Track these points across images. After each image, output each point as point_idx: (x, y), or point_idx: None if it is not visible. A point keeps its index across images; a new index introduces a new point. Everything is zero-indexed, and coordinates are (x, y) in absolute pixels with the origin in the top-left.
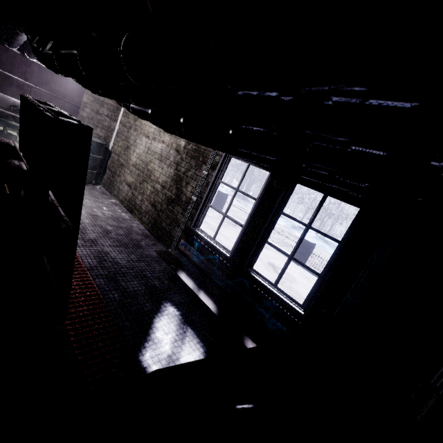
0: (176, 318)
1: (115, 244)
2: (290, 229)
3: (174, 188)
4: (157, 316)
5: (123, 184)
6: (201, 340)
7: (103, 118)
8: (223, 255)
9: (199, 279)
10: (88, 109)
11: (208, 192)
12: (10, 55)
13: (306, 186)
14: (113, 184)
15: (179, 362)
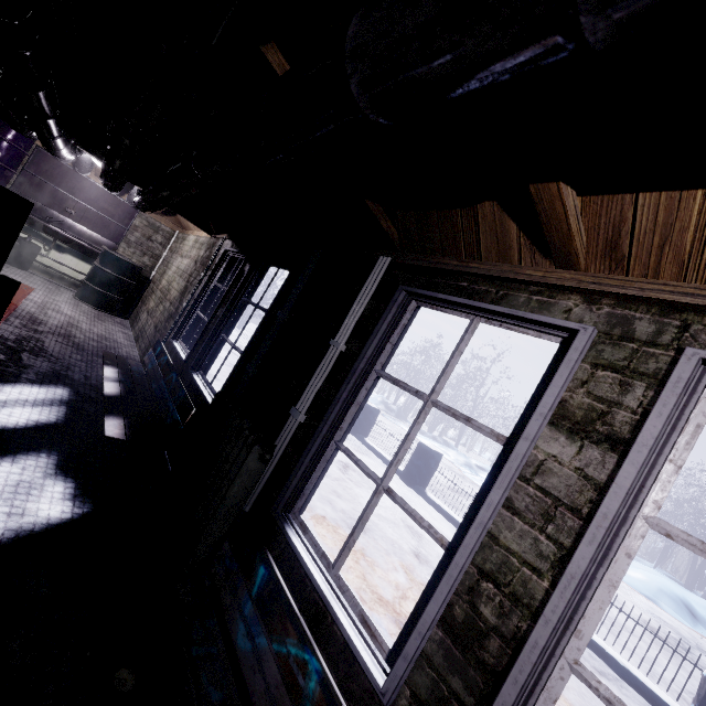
0: (59, 396)
1: (66, 343)
2: (458, 465)
3: (178, 302)
4: (31, 384)
5: (145, 312)
6: (67, 417)
7: (155, 245)
8: (183, 362)
9: (132, 380)
10: (139, 233)
11: (199, 295)
12: (63, 170)
13: (269, 264)
14: (137, 315)
15: (2, 408)
